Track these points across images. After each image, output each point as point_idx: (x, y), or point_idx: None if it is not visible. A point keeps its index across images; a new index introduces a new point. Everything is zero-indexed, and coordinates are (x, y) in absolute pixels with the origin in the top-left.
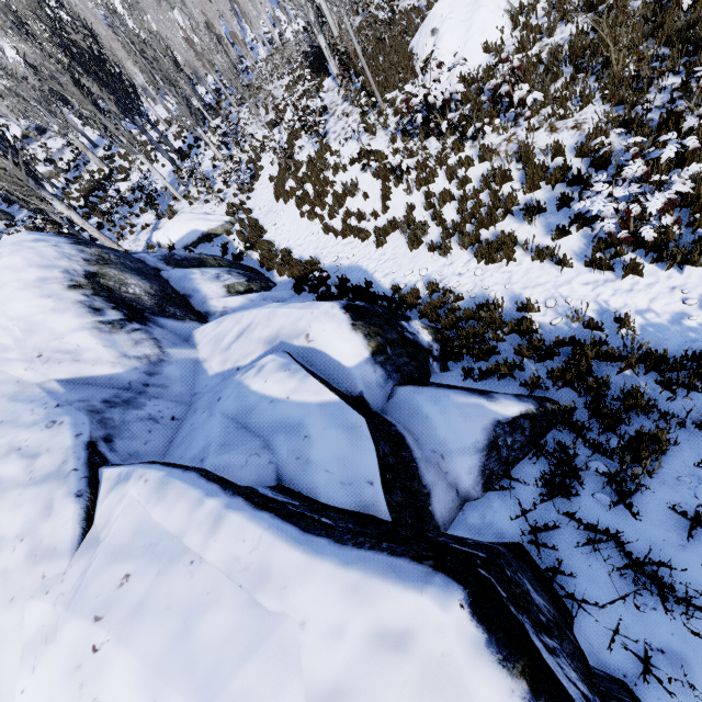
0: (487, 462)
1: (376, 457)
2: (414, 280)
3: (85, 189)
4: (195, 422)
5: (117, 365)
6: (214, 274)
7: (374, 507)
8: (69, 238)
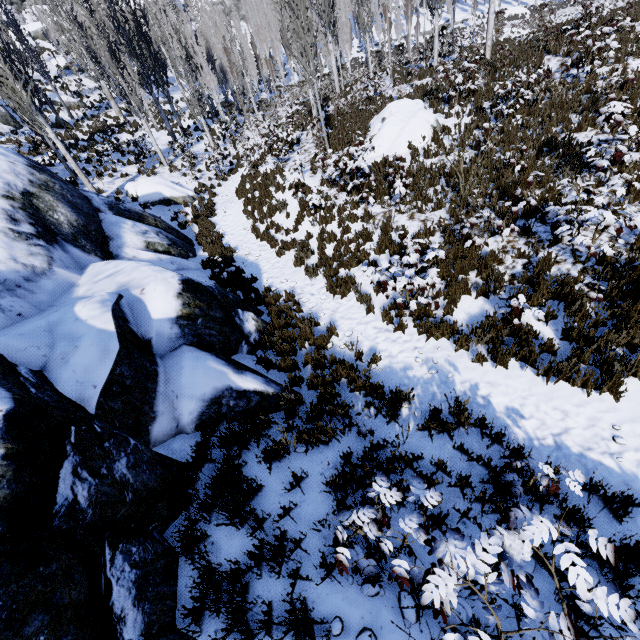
0: (207, 411)
1: (109, 372)
2: (284, 287)
3: (95, 127)
4: (30, 321)
5: (3, 264)
6: (143, 230)
7: (88, 402)
8: (29, 161)
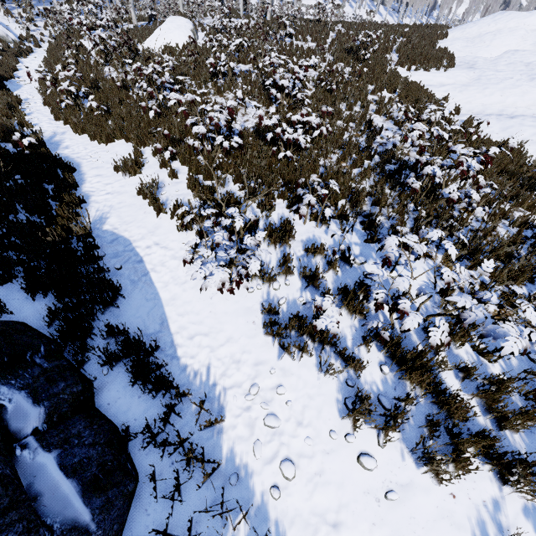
0: None
1: None
2: (23, 97)
3: None
4: None
5: None
6: None
7: None
8: None
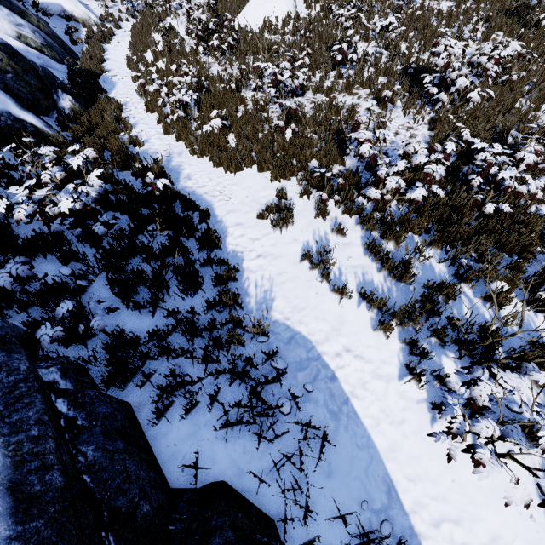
0: None
1: None
2: (121, 100)
3: None
4: None
5: None
6: (18, 22)
7: None
8: None
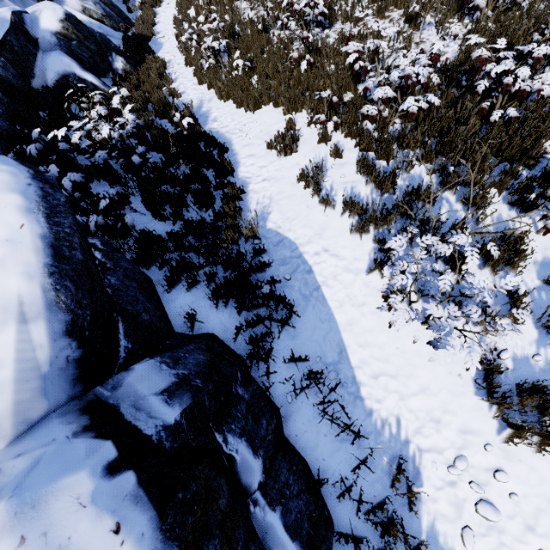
0: (60, 81)
1: (3, 36)
2: (166, 59)
3: None
4: None
5: None
6: None
7: None
8: None
